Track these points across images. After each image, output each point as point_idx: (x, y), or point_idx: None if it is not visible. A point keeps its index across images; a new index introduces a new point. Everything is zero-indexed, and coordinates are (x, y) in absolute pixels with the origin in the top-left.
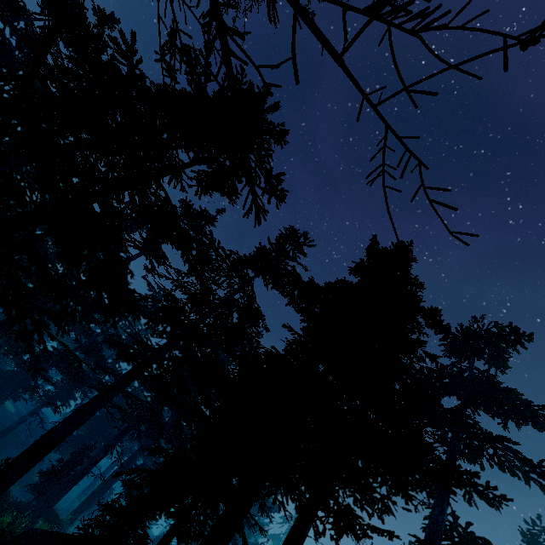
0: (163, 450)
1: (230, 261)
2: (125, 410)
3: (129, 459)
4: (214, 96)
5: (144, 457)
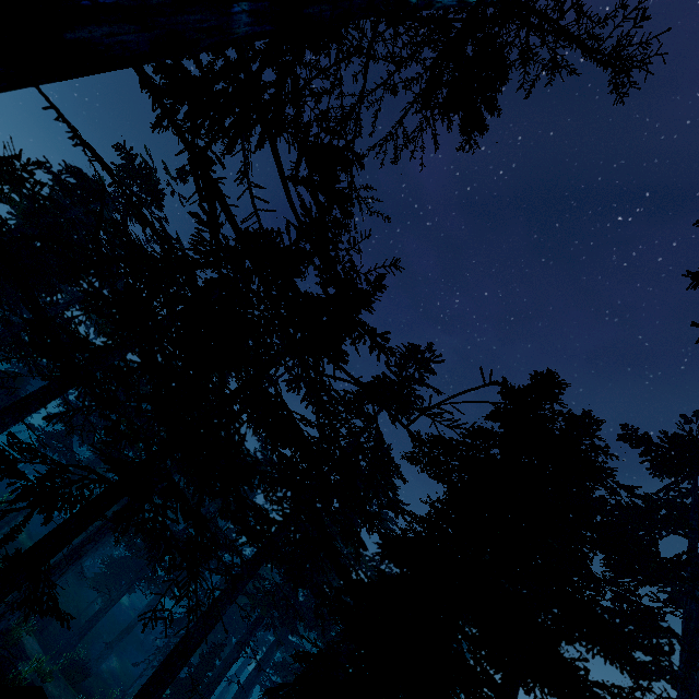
0: (311, 656)
1: (346, 402)
2: (254, 597)
3: (264, 655)
4: (307, 293)
5: (281, 649)
